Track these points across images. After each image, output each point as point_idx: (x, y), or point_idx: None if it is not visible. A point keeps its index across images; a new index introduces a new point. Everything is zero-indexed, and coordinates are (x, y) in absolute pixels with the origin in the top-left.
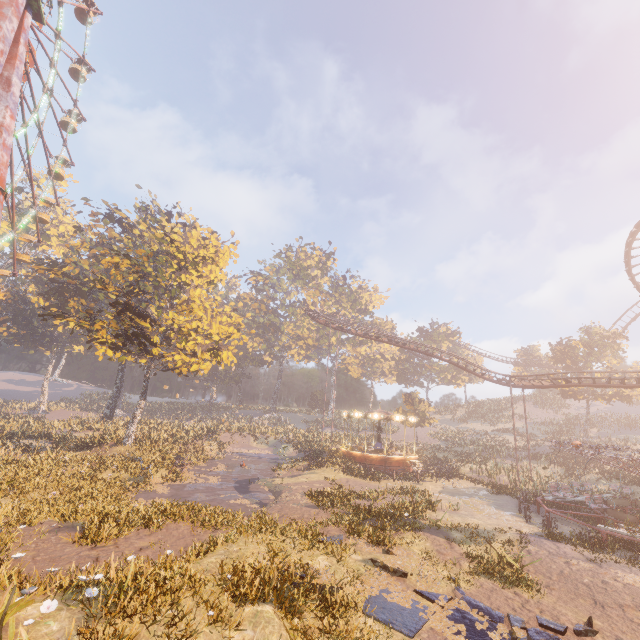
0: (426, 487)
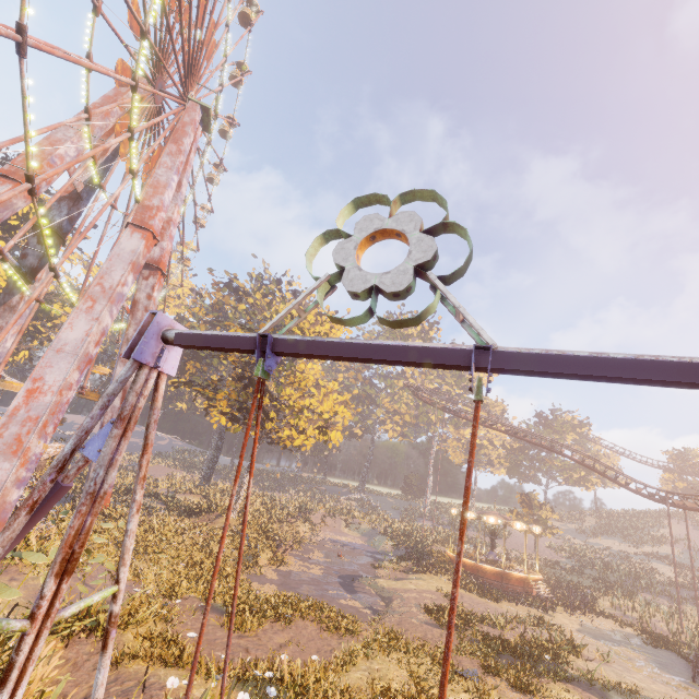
0: (558, 620)
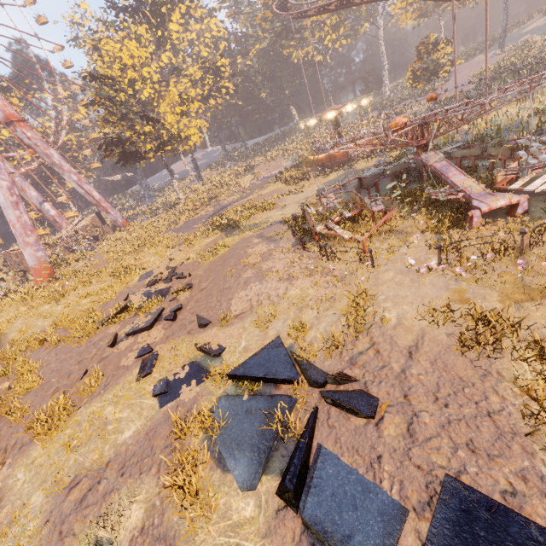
0: (325, 179)
